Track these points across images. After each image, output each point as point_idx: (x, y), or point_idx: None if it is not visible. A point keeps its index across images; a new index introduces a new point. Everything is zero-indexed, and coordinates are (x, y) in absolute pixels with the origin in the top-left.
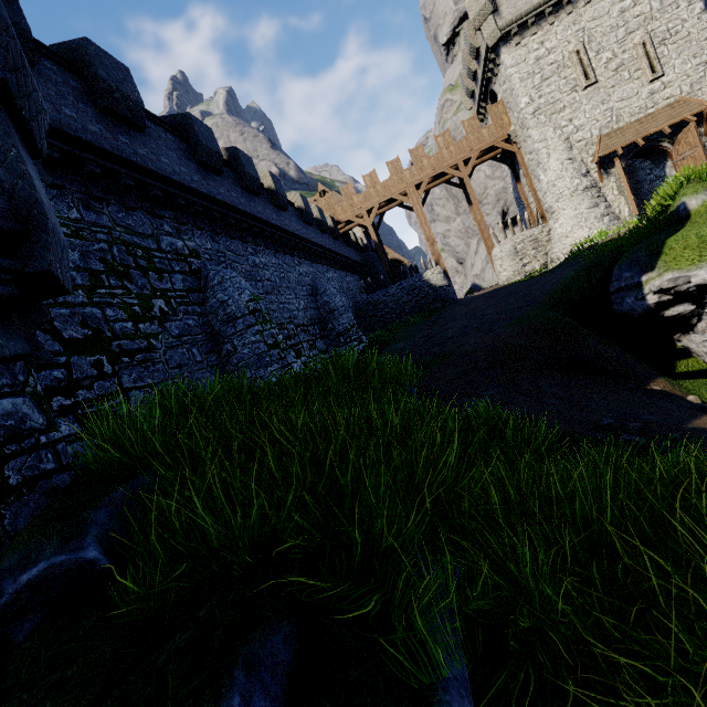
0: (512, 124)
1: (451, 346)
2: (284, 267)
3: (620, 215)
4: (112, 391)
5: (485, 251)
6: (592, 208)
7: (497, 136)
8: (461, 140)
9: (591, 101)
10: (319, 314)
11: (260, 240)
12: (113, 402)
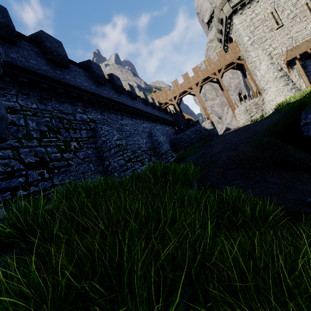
0: (240, 51)
1: (215, 157)
2: (136, 125)
3: (300, 88)
4: (48, 186)
5: (231, 112)
6: (285, 86)
7: (234, 57)
8: (216, 61)
9: (280, 34)
10: (153, 145)
11: (124, 113)
12: (48, 192)
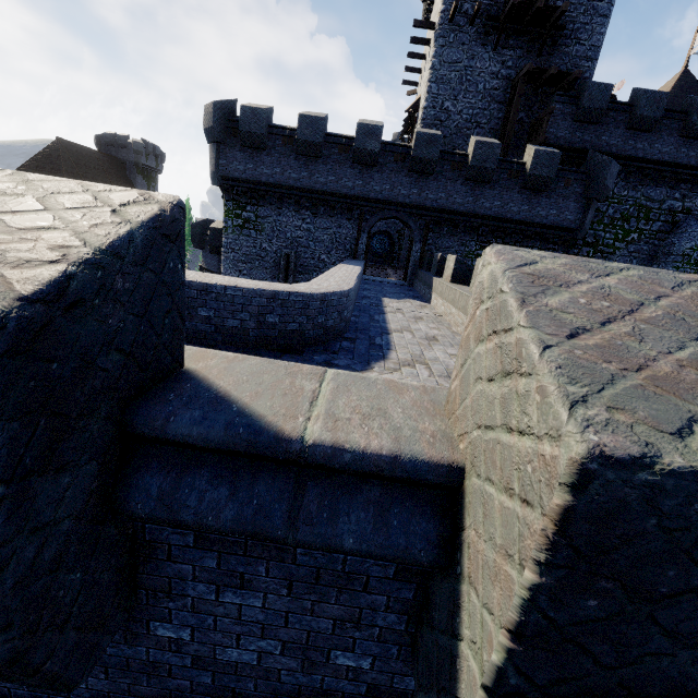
0: None
1: None
2: None
3: None
4: None
5: None
6: None
7: None
8: None
9: None
10: None
11: None
12: None
